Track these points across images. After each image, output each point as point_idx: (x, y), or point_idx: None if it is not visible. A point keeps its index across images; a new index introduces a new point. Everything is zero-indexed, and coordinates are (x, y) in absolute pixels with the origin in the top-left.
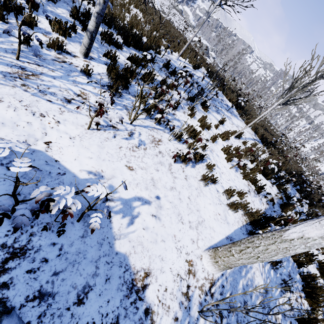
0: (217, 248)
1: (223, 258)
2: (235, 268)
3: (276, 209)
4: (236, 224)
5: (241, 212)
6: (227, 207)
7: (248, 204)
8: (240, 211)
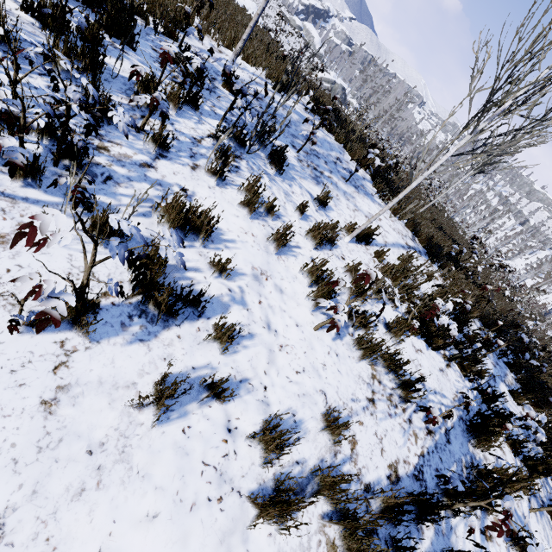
0: None
1: None
2: None
3: (455, 446)
4: None
5: (319, 508)
6: (250, 505)
7: (361, 456)
8: (319, 500)
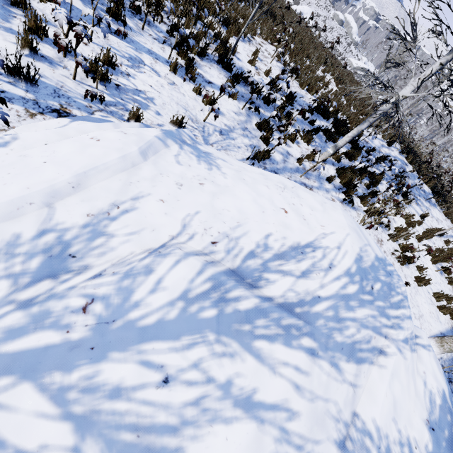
0: (442, 336)
1: (449, 343)
2: (449, 357)
3: None
4: (447, 325)
5: (449, 316)
6: (438, 308)
7: None
8: (448, 314)
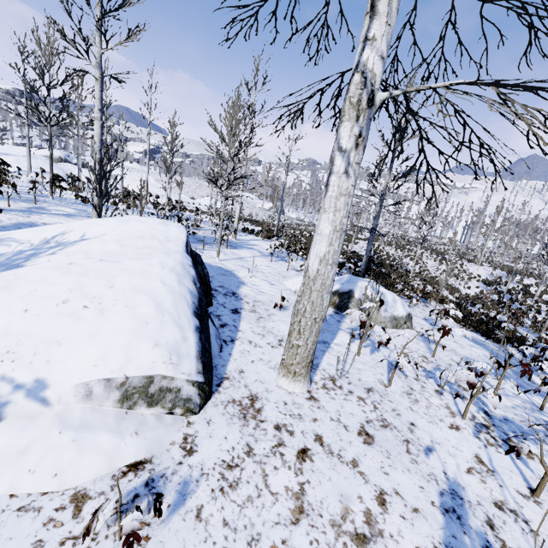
0: None
1: None
2: None
3: None
4: None
5: None
6: None
7: None
8: None
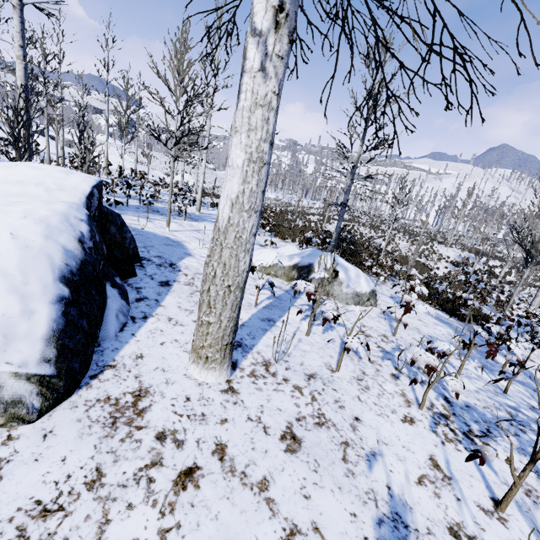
0: None
1: None
2: None
3: None
4: None
5: None
6: None
7: None
8: None
